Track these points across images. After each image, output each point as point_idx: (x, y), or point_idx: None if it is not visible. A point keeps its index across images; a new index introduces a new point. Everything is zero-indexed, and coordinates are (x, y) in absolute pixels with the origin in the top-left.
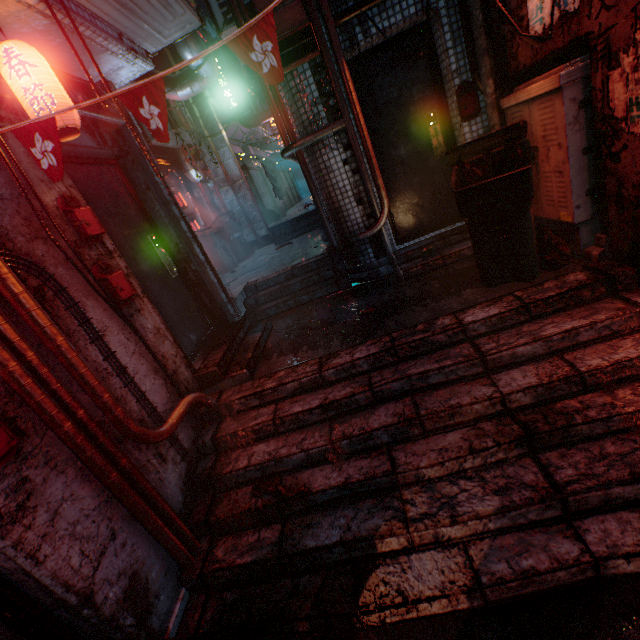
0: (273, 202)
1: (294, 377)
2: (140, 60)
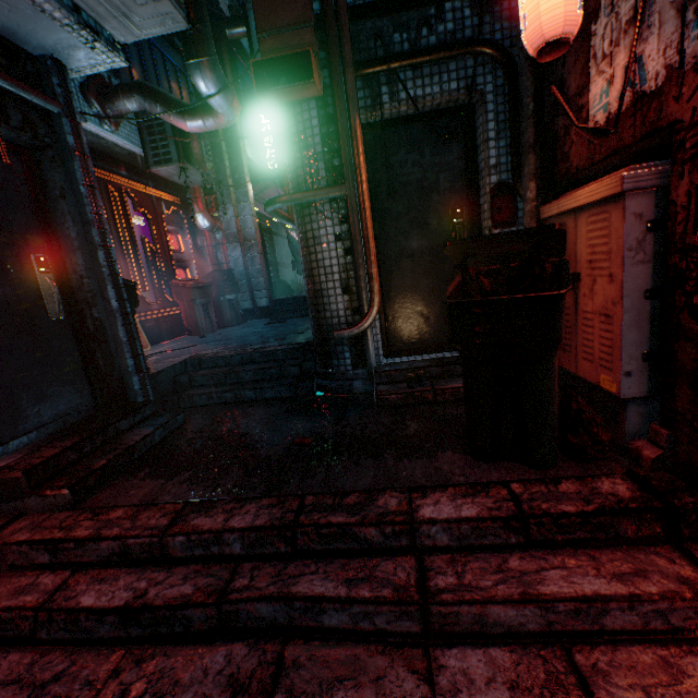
0: (294, 275)
1: (122, 530)
2: (103, 46)
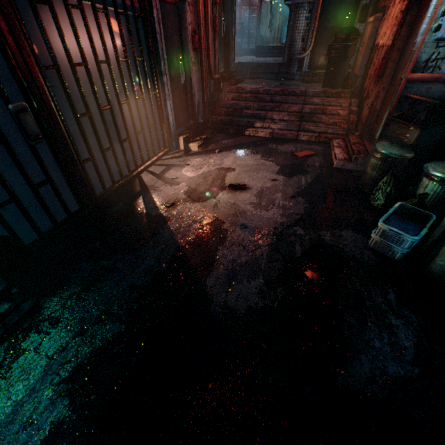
0: (264, 32)
1: (250, 88)
2: None
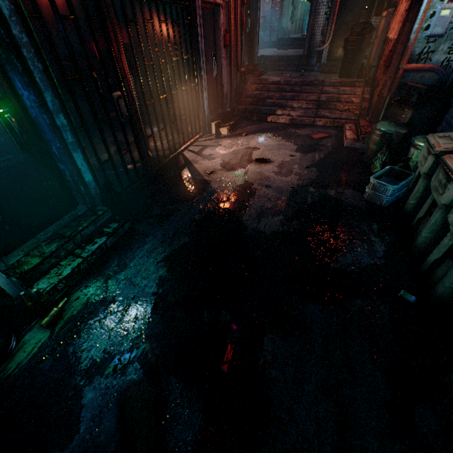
0: (286, 24)
1: (272, 79)
2: None
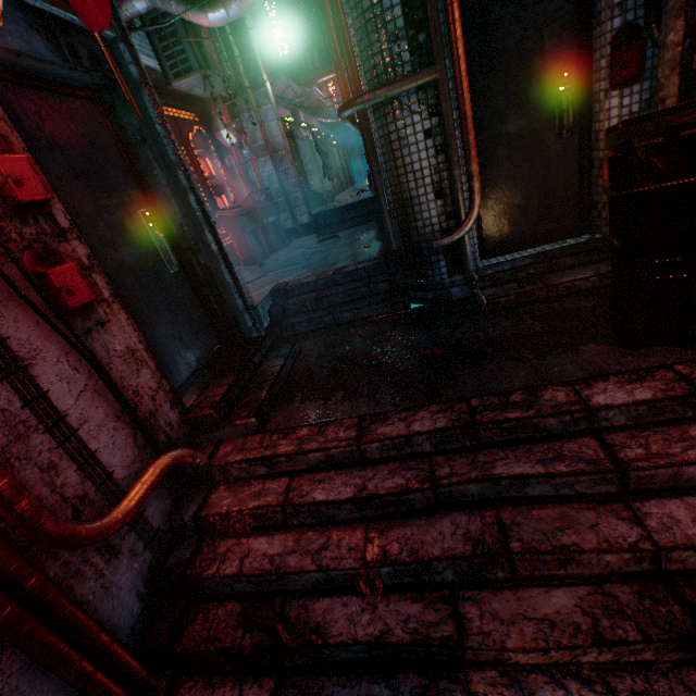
0: (321, 183)
1: (320, 444)
2: None
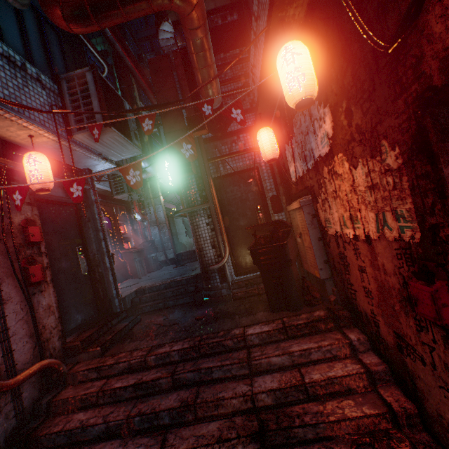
0: (187, 238)
1: (128, 358)
2: (108, 163)
